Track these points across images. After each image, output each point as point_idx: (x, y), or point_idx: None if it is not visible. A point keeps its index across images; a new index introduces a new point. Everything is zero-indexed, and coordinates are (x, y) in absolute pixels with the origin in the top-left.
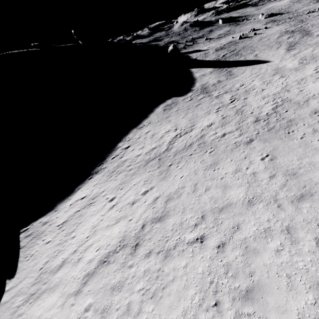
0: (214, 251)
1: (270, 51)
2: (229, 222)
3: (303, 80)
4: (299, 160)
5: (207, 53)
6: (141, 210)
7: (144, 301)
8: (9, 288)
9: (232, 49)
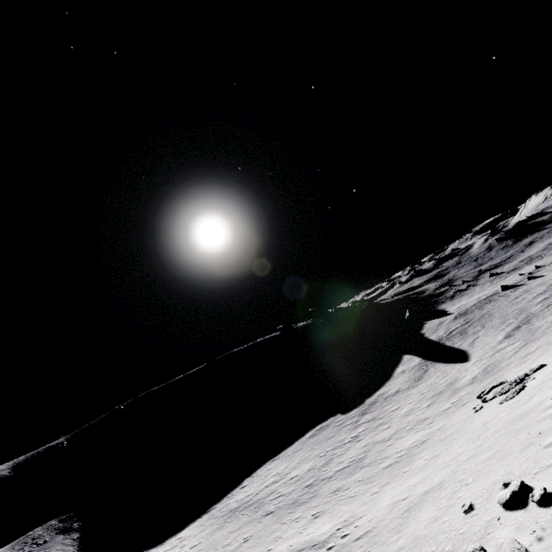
0: None
1: (492, 333)
2: None
3: (421, 422)
4: (247, 548)
5: (441, 323)
6: None
7: None
8: None
9: (470, 317)
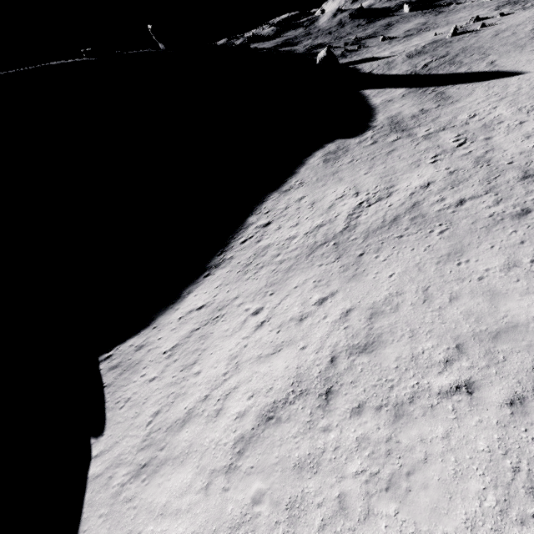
0: (504, 411)
1: (521, 53)
2: (521, 359)
3: None
4: None
5: (391, 62)
6: (322, 331)
7: (372, 495)
8: (99, 452)
9: (440, 53)
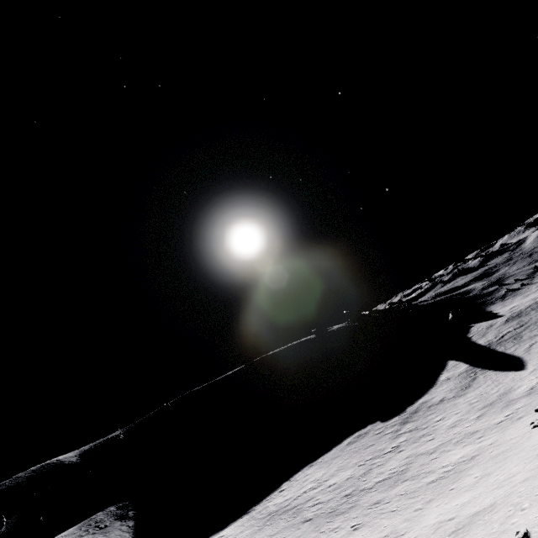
0: None
1: None
2: None
3: (470, 435)
4: None
5: (490, 326)
6: None
7: None
8: None
9: (524, 319)
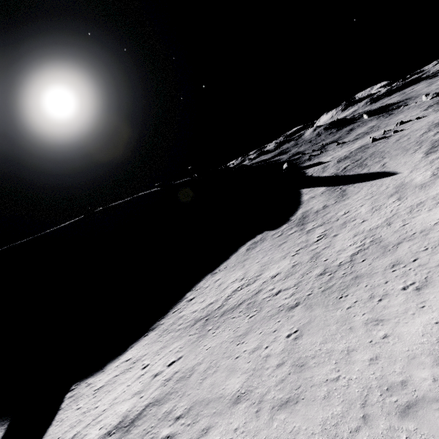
0: None
1: (403, 156)
2: (204, 422)
3: (419, 206)
4: (321, 344)
5: (325, 167)
6: (155, 386)
7: None
8: None
9: (357, 157)
